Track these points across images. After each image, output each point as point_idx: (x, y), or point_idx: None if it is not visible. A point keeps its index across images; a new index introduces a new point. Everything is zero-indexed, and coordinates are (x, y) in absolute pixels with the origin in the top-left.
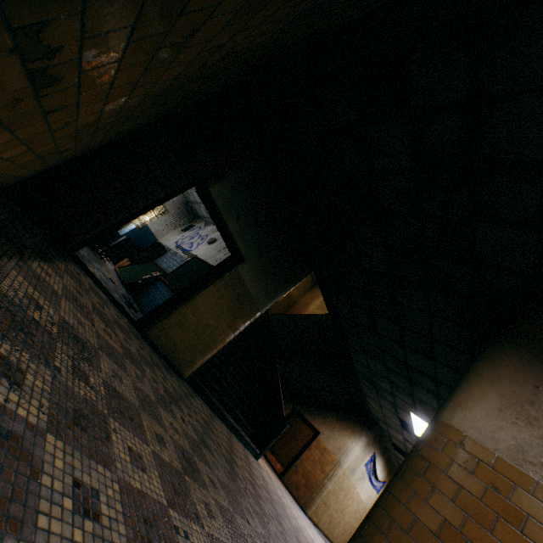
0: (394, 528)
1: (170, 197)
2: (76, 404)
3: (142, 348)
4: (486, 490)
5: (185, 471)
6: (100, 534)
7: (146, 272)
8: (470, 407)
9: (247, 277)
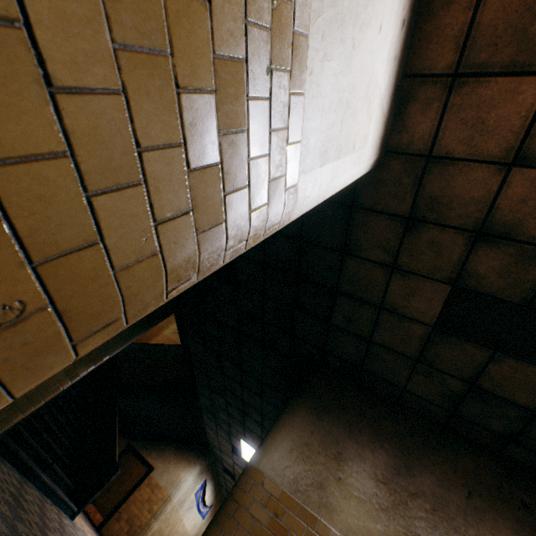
0: None
1: None
2: None
3: None
4: (271, 518)
5: None
6: None
7: None
8: (273, 452)
9: None
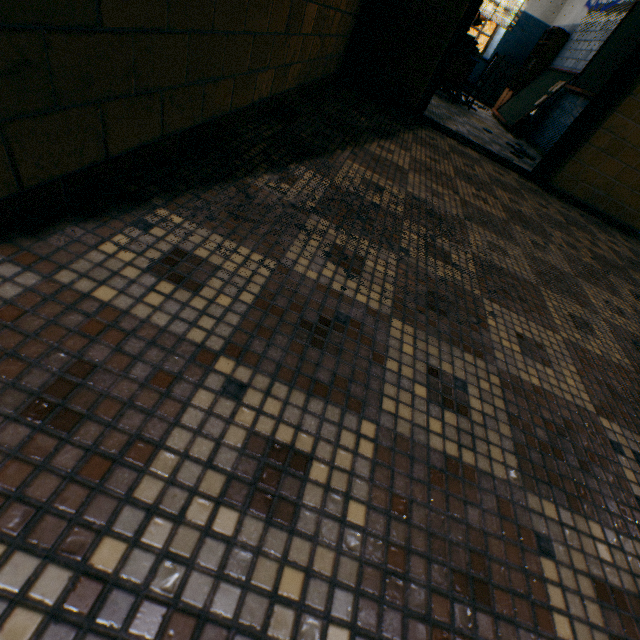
0: None
1: None
2: (430, 286)
3: (543, 206)
4: None
5: (638, 370)
6: (469, 429)
7: (537, 95)
8: None
9: None
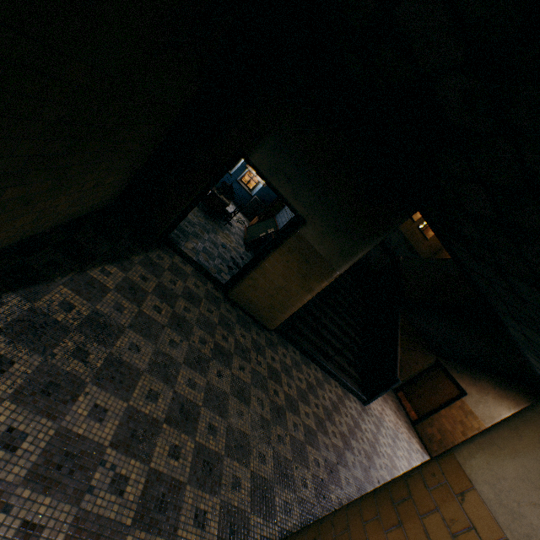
0: (345, 536)
1: (219, 177)
2: (55, 377)
3: (212, 310)
4: None
5: (169, 420)
6: (11, 458)
7: (264, 230)
8: (503, 456)
9: (312, 239)
